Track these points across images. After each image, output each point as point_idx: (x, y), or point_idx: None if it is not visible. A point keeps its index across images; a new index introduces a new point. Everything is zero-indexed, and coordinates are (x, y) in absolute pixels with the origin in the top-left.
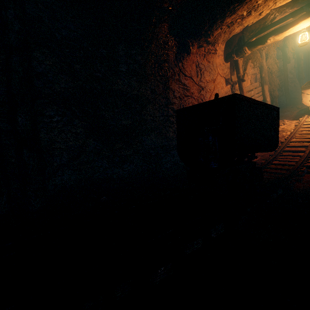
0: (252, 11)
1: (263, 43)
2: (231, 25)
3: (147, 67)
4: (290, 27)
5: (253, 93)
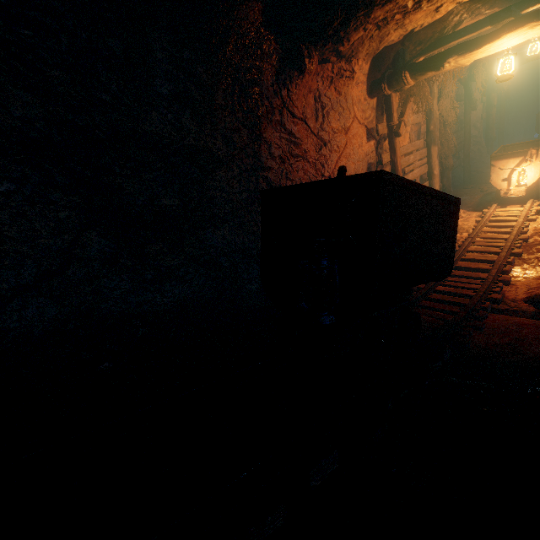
0: (424, 2)
1: (437, 69)
2: (383, 24)
3: (216, 90)
4: (486, 43)
5: (413, 158)
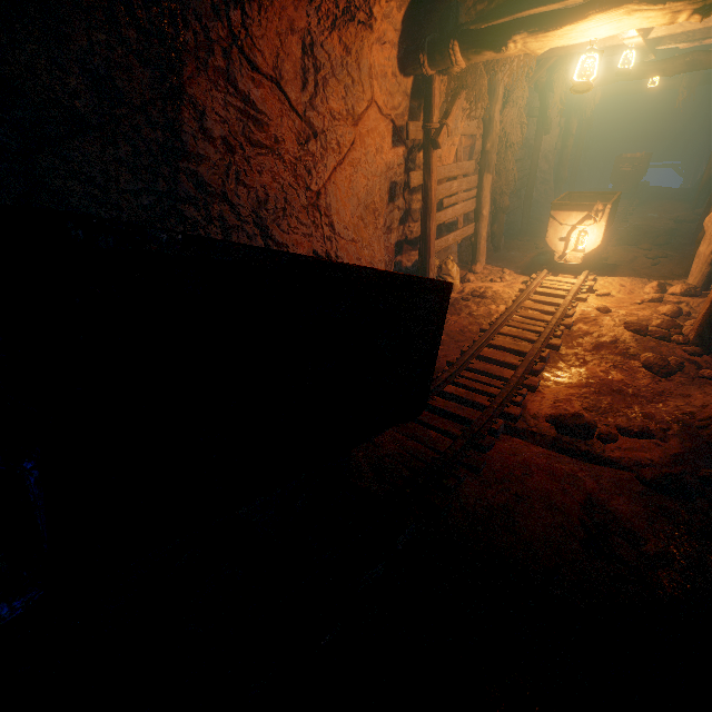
0: None
1: (499, 48)
2: None
3: None
4: (567, 21)
5: (457, 187)
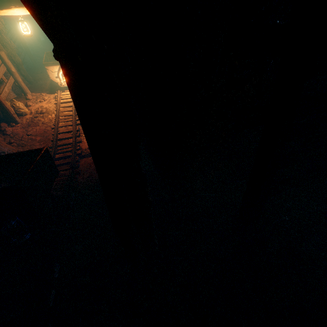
0: None
1: None
2: None
3: None
4: (3, 8)
5: None
